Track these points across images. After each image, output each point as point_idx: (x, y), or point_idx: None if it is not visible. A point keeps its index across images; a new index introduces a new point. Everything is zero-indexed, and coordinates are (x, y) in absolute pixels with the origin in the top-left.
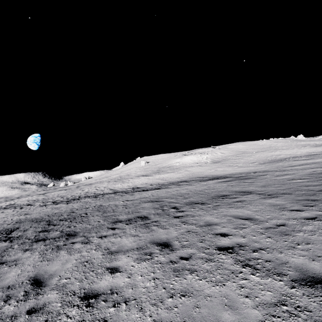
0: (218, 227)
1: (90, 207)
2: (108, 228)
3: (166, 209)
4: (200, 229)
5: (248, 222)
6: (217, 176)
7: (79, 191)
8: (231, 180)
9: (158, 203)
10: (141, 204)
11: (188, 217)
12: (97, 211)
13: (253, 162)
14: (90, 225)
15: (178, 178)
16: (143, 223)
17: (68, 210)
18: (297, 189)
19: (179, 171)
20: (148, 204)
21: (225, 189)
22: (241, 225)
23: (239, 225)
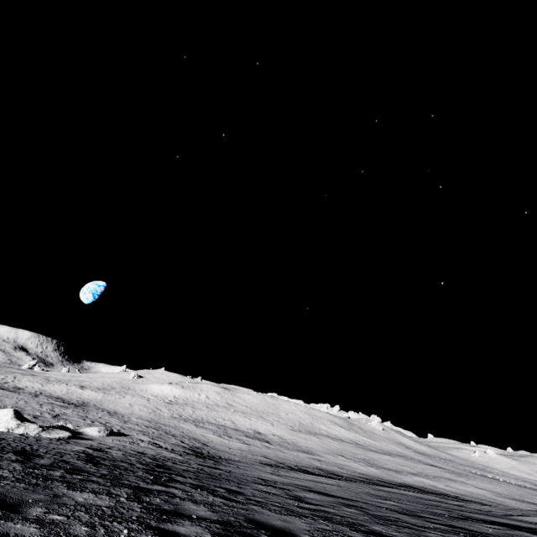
0: None
1: None
2: None
3: None
4: None
5: None
6: (90, 405)
7: None
8: (58, 404)
9: None
10: None
11: None
12: None
13: (183, 414)
14: None
15: (76, 397)
16: None
17: None
18: (2, 404)
19: (115, 395)
20: None
21: (4, 398)
22: None
23: None
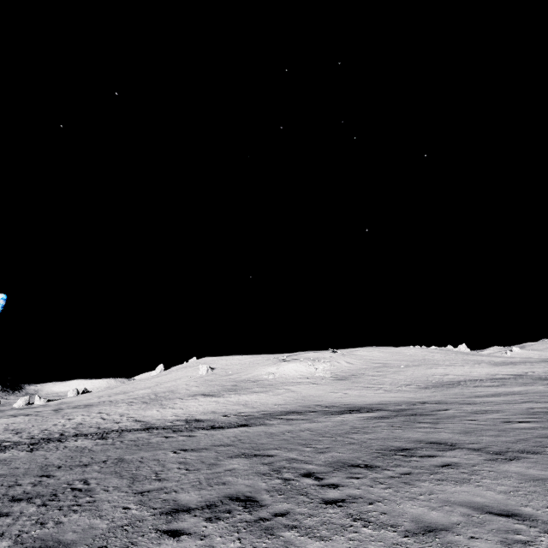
0: (457, 537)
1: (93, 463)
2: (160, 532)
3: (291, 476)
4: (417, 542)
5: (521, 525)
6: (354, 405)
7: (60, 421)
8: (389, 415)
9: (263, 459)
10: (222, 460)
11: (362, 504)
12: (116, 476)
13: (407, 383)
14: (104, 520)
15: (279, 406)
16: (252, 517)
17: (35, 469)
18: (542, 444)
19: (277, 390)
20: (240, 462)
21: (393, 435)
22: (511, 534)
23: (506, 532)
